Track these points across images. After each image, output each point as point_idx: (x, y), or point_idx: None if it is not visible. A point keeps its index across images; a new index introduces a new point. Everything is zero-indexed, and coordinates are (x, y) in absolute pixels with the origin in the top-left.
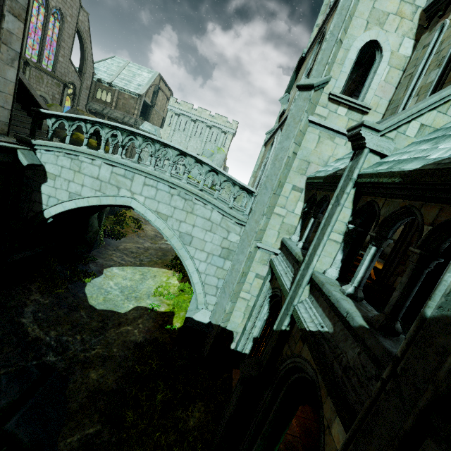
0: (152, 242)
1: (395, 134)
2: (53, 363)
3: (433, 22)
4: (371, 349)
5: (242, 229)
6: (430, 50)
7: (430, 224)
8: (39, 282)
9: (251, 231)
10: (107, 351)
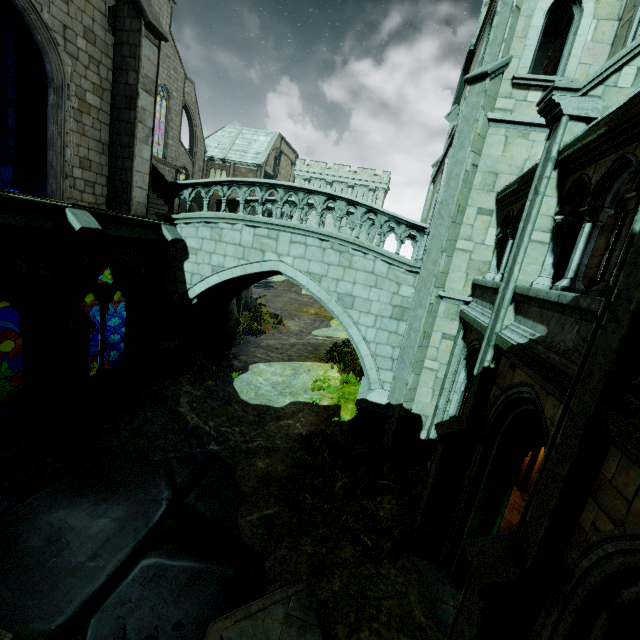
0: (298, 337)
1: (602, 89)
2: (216, 452)
3: None
4: (587, 308)
5: (416, 278)
6: None
7: None
8: (189, 374)
9: (428, 276)
10: (270, 443)
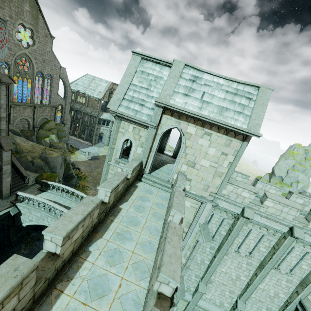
0: None
1: None
2: None
3: None
4: None
5: None
6: None
7: None
8: (25, 244)
9: None
10: None
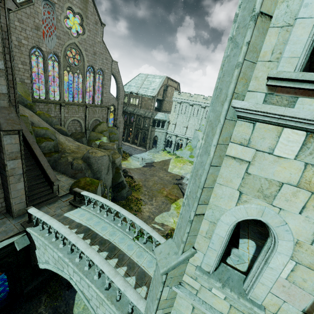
0: None
1: None
2: None
3: None
4: None
5: None
6: None
7: None
8: (46, 296)
9: None
10: None
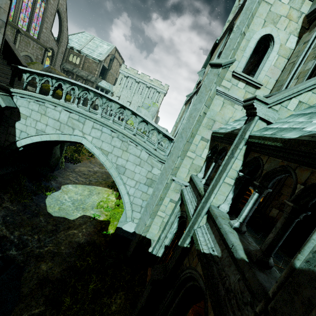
0: (100, 167)
1: (279, 107)
2: (14, 256)
3: (313, 25)
4: (248, 281)
5: (162, 165)
6: (309, 45)
7: (303, 183)
8: (10, 194)
9: (168, 168)
10: (56, 249)
